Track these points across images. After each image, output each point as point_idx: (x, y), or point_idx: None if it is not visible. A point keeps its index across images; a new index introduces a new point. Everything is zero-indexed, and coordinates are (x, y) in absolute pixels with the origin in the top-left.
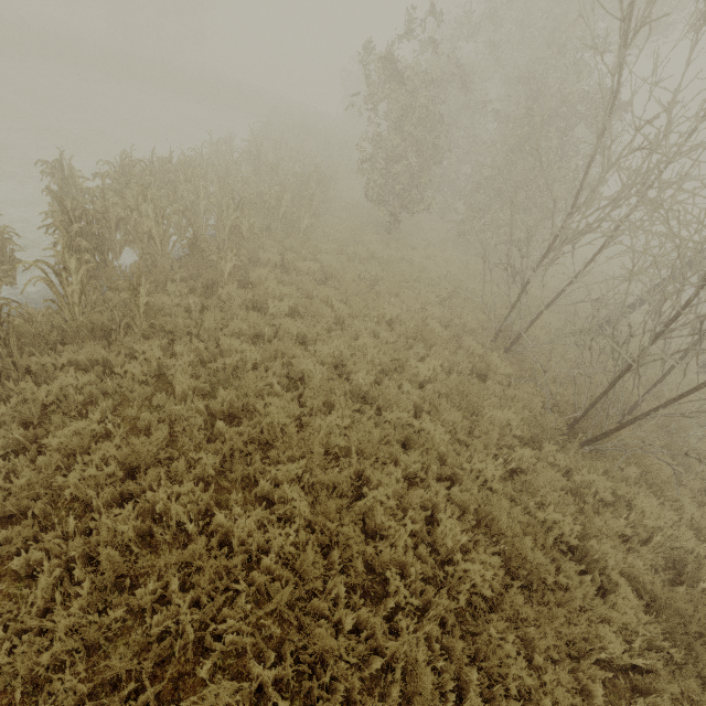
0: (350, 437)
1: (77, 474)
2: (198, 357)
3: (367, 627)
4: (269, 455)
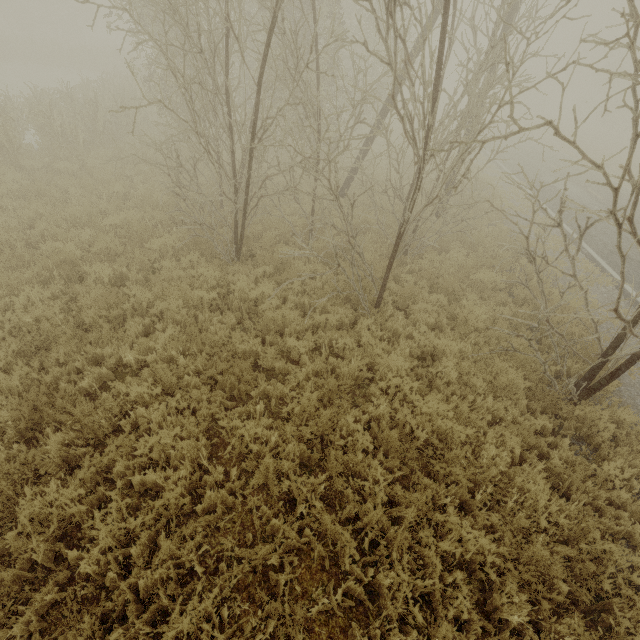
0: None
1: None
2: None
3: None
4: None
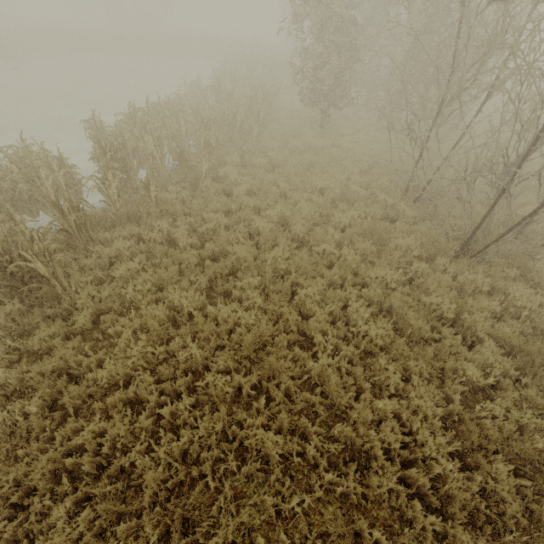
0: (289, 263)
1: (132, 288)
2: (191, 228)
3: (300, 359)
4: (237, 275)
